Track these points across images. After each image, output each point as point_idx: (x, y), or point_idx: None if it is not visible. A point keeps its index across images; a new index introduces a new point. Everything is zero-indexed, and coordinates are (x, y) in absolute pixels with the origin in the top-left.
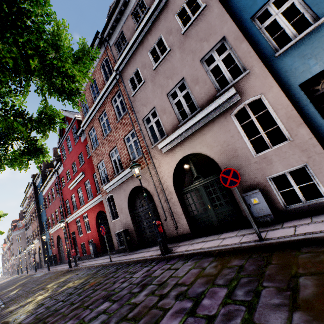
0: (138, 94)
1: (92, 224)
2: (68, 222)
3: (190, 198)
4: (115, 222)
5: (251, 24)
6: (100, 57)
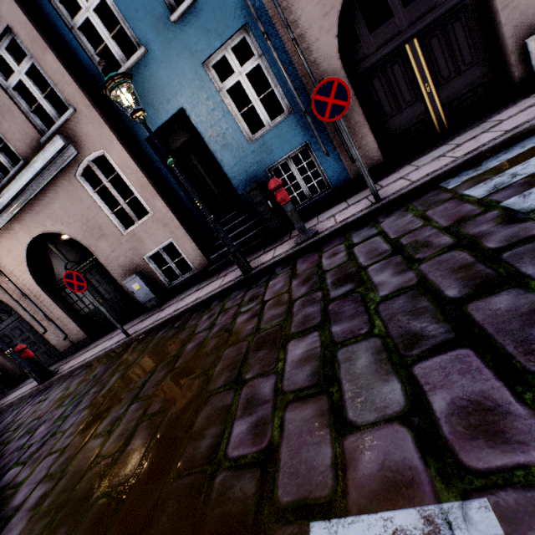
0: None
1: None
2: None
3: (72, 294)
4: None
5: (53, 13)
6: None
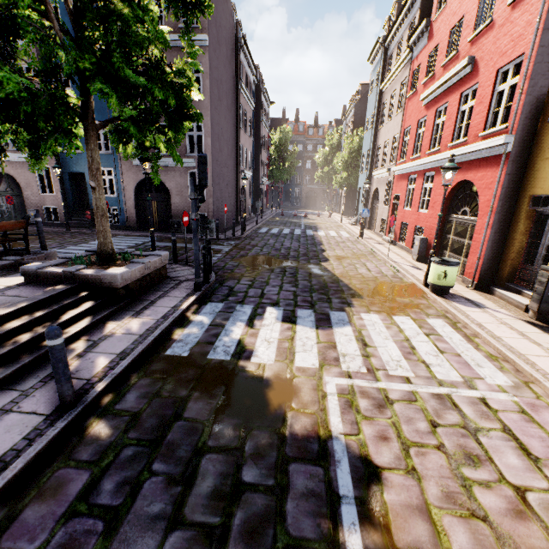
0: None
1: None
2: None
3: (1, 200)
4: None
5: None
6: None
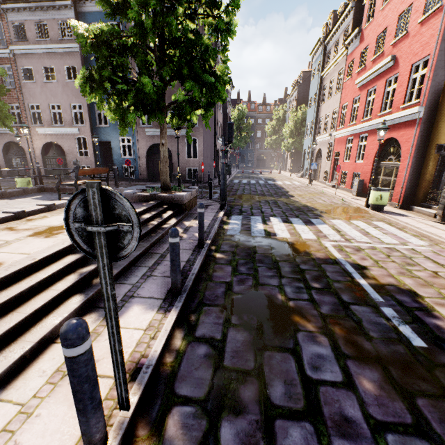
0: (29, 86)
1: None
2: None
3: (50, 162)
4: None
5: (94, 107)
6: None
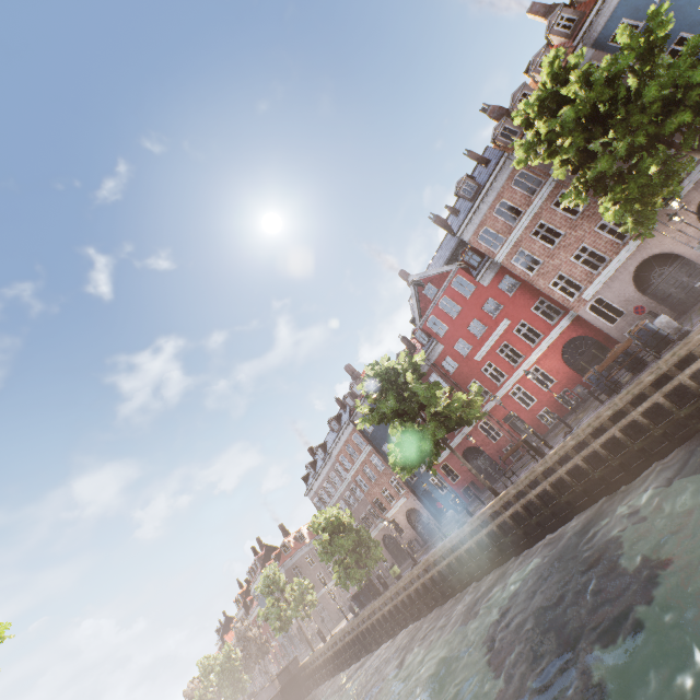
0: None
1: (556, 369)
2: (489, 409)
3: None
4: (620, 322)
5: None
6: (507, 176)
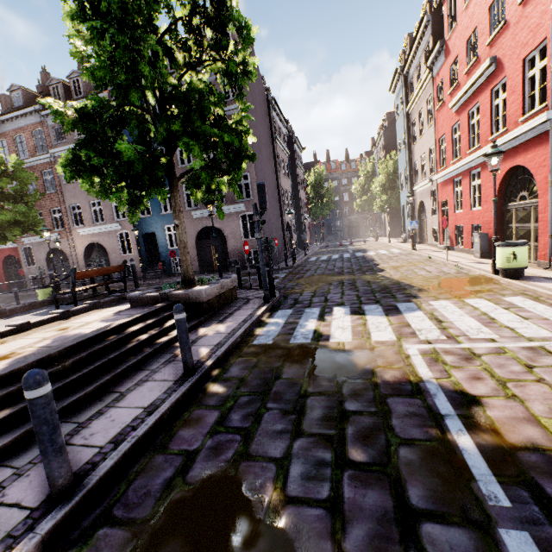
0: (69, 186)
1: None
2: None
3: (93, 265)
4: (31, 268)
5: None
6: (34, 122)
